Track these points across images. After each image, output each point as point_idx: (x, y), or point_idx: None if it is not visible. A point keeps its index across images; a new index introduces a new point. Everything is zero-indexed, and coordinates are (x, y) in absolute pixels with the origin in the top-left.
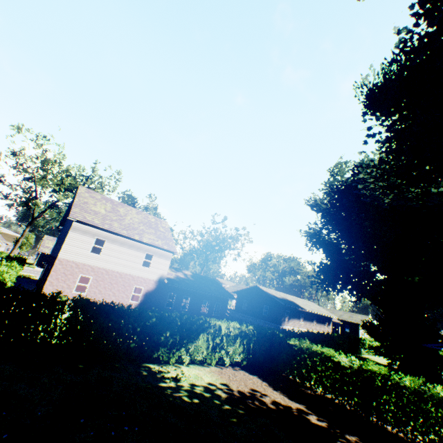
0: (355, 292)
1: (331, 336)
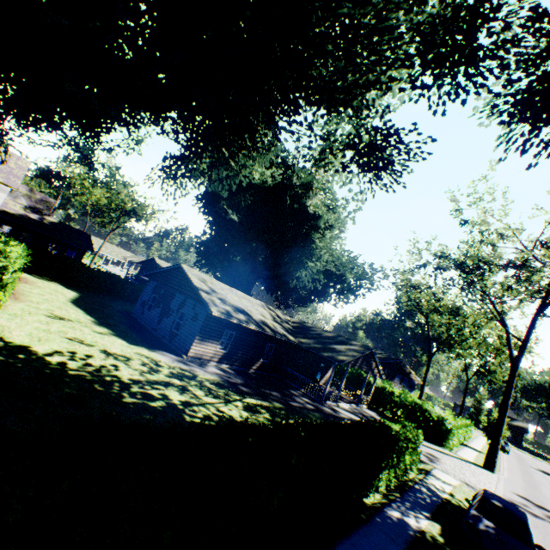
0: (209, 268)
1: (128, 281)
